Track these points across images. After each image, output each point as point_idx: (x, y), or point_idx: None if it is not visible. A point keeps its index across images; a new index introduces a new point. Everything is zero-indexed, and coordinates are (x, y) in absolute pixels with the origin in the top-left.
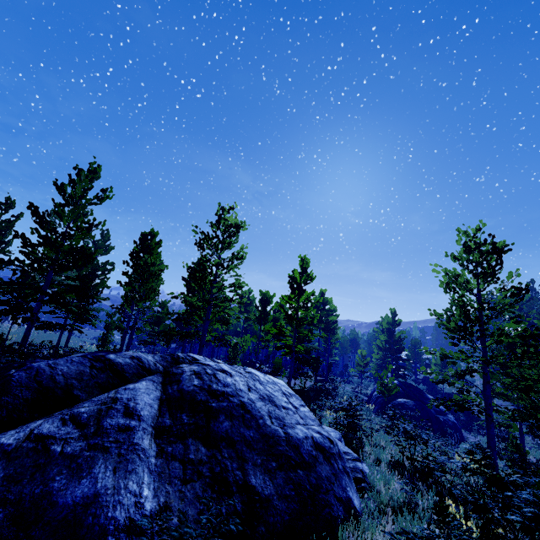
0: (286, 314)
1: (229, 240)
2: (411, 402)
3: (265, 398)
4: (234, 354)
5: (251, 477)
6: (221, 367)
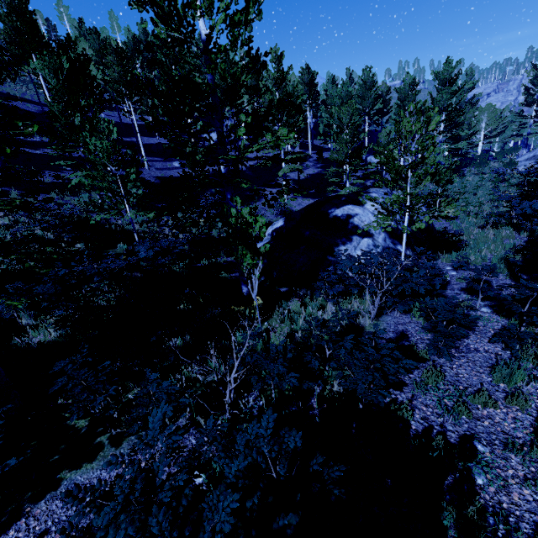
0: None
1: None
2: None
3: None
4: None
5: None
6: None
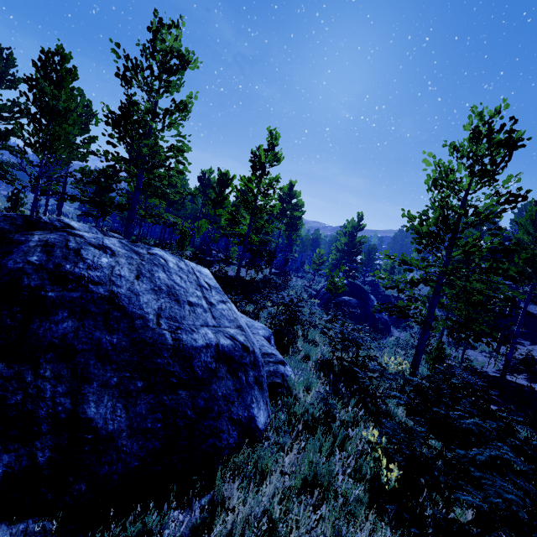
0: (242, 198)
1: (167, 78)
2: (354, 300)
3: (162, 290)
4: (182, 238)
5: (90, 405)
6: (103, 242)
